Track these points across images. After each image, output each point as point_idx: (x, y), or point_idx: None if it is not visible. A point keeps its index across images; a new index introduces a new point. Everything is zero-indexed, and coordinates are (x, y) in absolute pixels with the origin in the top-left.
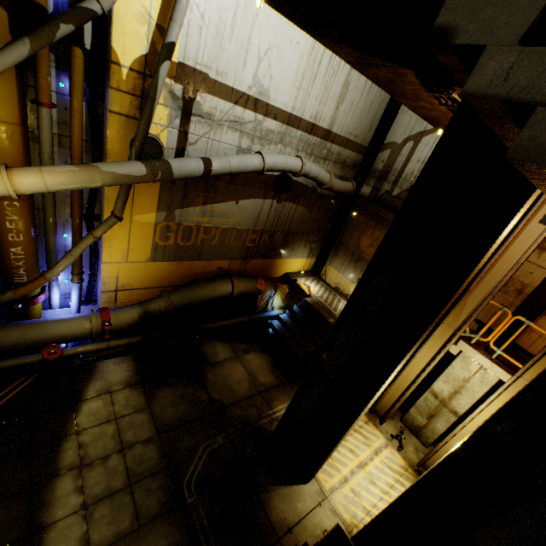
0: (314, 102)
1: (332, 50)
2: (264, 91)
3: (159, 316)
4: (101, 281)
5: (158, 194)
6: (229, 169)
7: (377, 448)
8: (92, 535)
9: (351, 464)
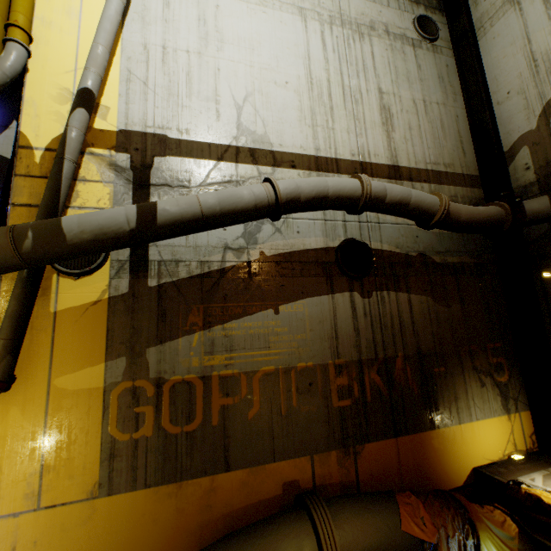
0: (347, 137)
1: None
2: (259, 139)
3: None
4: None
5: (105, 322)
6: (196, 207)
7: None
8: None
9: None
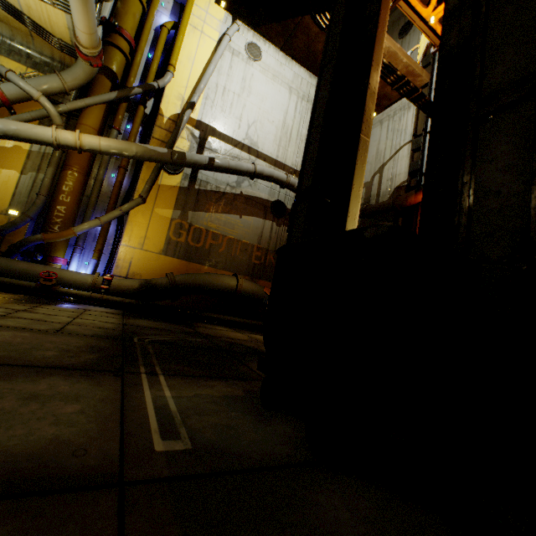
0: (292, 156)
1: (269, 40)
2: (254, 143)
3: (159, 290)
4: (115, 263)
5: (176, 195)
6: (227, 164)
7: None
8: None
9: None
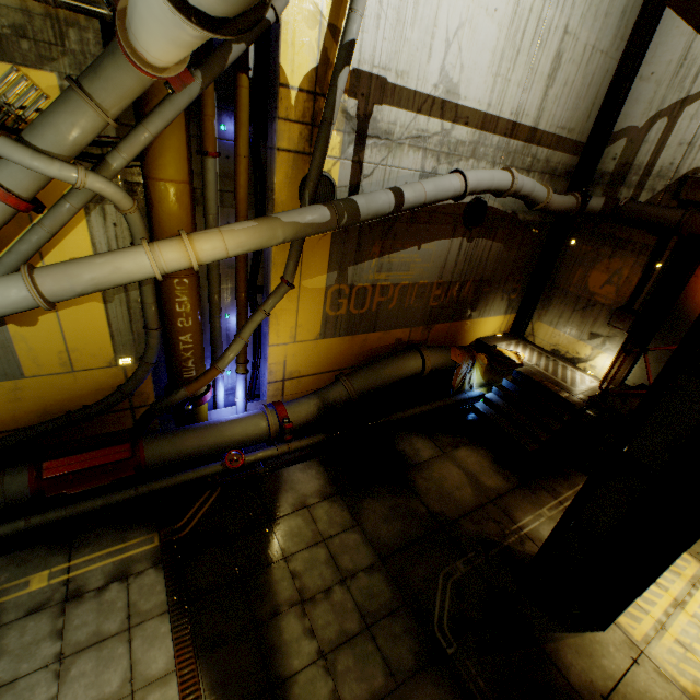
0: (515, 91)
1: None
2: (452, 88)
3: (339, 408)
4: (267, 370)
5: (328, 249)
6: (423, 198)
7: (692, 577)
8: (342, 694)
9: (661, 602)
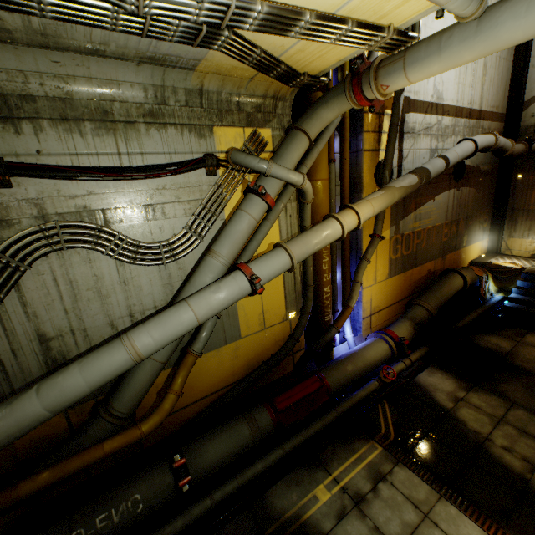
0: (467, 91)
1: None
2: (439, 96)
3: (425, 324)
4: (361, 308)
5: (389, 210)
6: (457, 158)
7: None
8: None
9: None
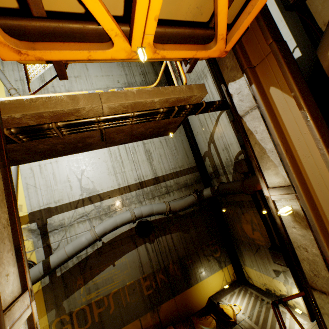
0: (132, 172)
1: None
2: (92, 190)
3: None
4: None
5: (43, 298)
6: (65, 255)
7: None
8: None
9: None
